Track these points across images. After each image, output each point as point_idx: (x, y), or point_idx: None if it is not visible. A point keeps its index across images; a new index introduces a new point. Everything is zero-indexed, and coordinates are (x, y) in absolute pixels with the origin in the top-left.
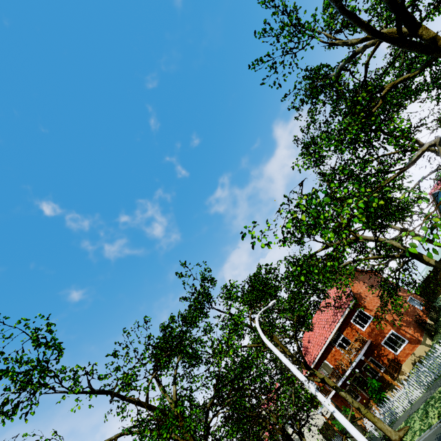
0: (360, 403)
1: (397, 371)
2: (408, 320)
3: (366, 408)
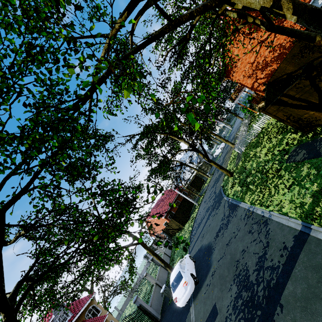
0: (222, 138)
1: (260, 101)
2: (272, 71)
3: (224, 140)
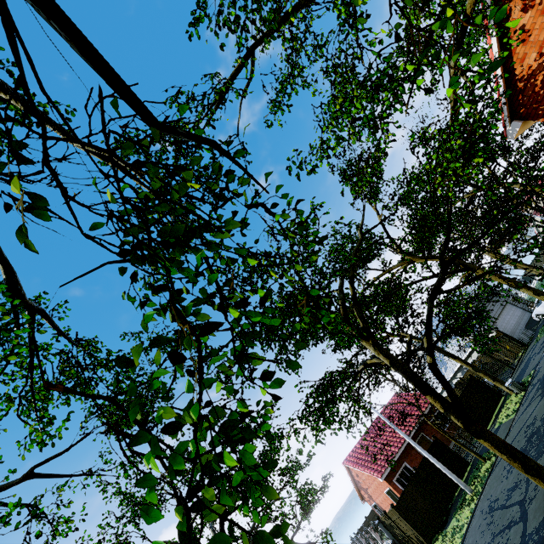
0: None
1: None
2: None
3: None
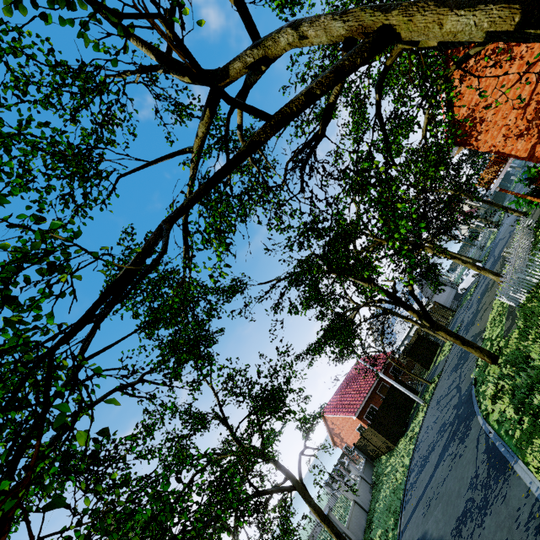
0: (468, 264)
1: None
2: None
3: (474, 267)
